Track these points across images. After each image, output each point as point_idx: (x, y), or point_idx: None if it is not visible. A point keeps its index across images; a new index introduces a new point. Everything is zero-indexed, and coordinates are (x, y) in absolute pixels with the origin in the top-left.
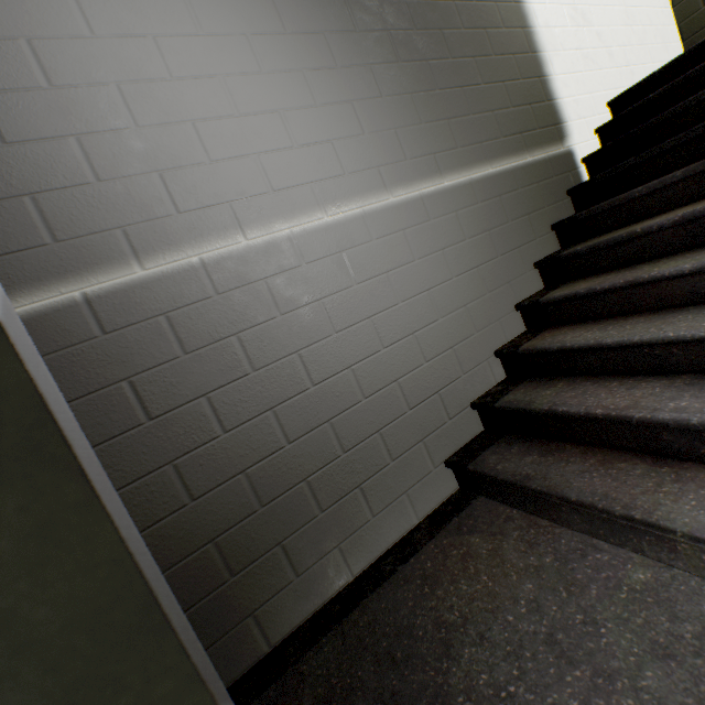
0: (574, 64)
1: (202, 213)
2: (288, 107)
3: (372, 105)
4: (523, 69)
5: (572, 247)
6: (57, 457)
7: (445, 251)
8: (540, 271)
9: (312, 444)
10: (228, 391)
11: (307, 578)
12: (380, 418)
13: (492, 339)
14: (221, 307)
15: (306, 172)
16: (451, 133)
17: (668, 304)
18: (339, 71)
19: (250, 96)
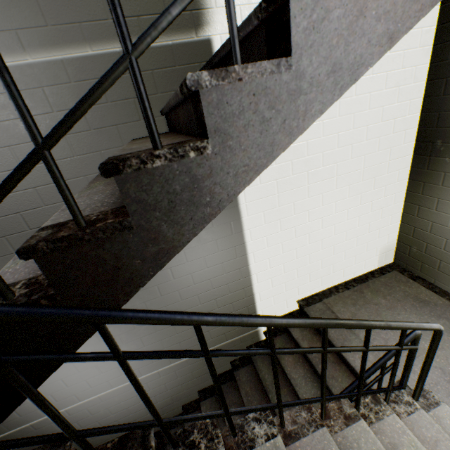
0: None
1: None
2: None
3: None
4: None
5: None
6: None
7: None
8: None
9: None
10: None
11: None
12: None
13: (78, 188)
14: None
15: None
16: (39, 9)
17: None
18: None
19: None
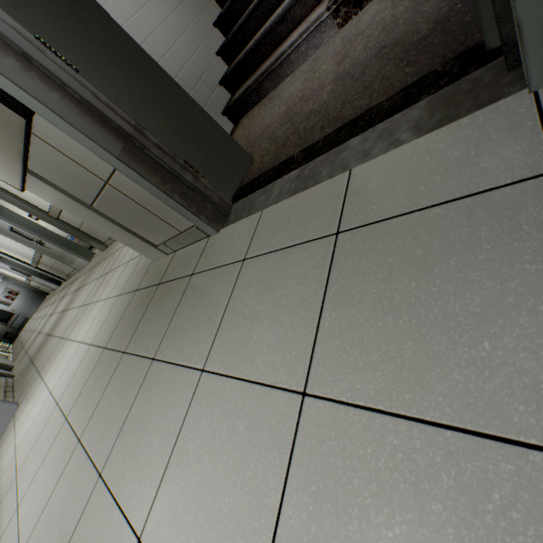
0: None
1: None
2: None
3: None
4: None
5: None
6: (93, 3)
7: None
8: (216, 1)
9: None
10: None
11: None
12: None
13: (212, 47)
14: None
15: None
16: None
17: None
18: None
19: None
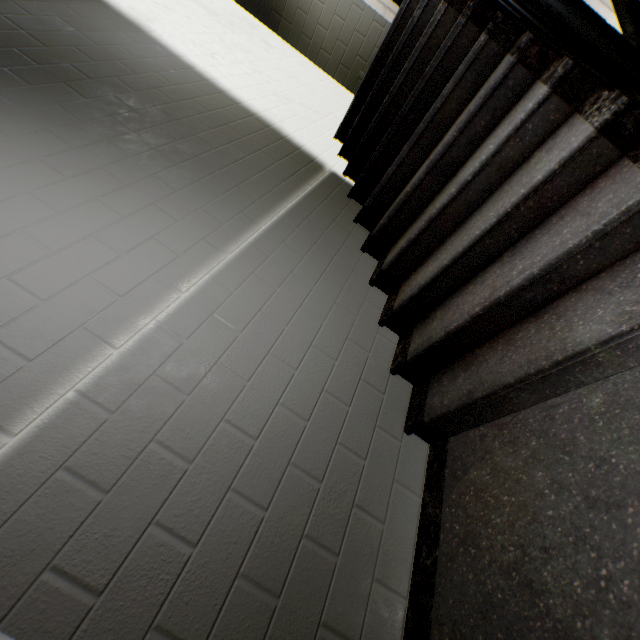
0: (298, 124)
1: (56, 349)
2: (98, 229)
3: (172, 199)
4: (268, 138)
5: (376, 225)
6: None
7: (294, 272)
8: (368, 252)
9: (288, 495)
10: (175, 501)
11: (368, 639)
12: (331, 429)
13: (371, 315)
14: (123, 423)
15: (144, 269)
16: (245, 194)
17: (460, 220)
18: (130, 187)
19: (57, 234)
